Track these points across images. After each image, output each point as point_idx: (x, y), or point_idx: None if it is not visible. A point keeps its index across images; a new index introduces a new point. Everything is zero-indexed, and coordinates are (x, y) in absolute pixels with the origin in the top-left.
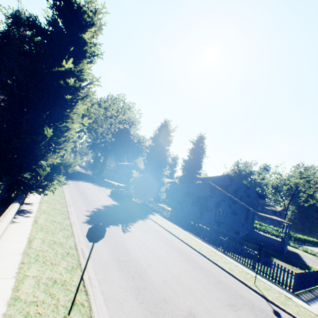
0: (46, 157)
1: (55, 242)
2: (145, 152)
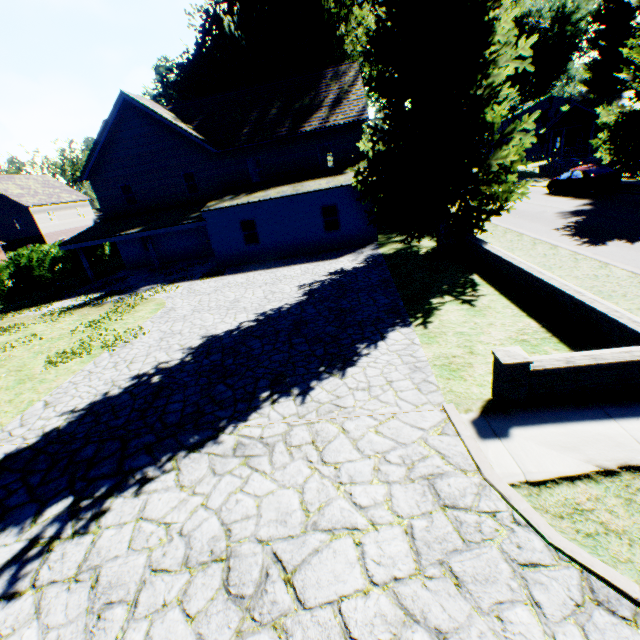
0: (486, 162)
1: (596, 276)
2: (588, 39)
